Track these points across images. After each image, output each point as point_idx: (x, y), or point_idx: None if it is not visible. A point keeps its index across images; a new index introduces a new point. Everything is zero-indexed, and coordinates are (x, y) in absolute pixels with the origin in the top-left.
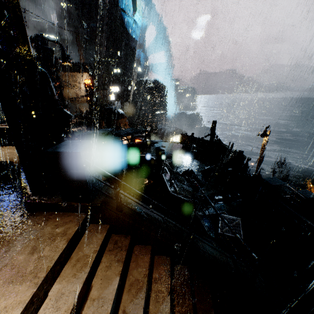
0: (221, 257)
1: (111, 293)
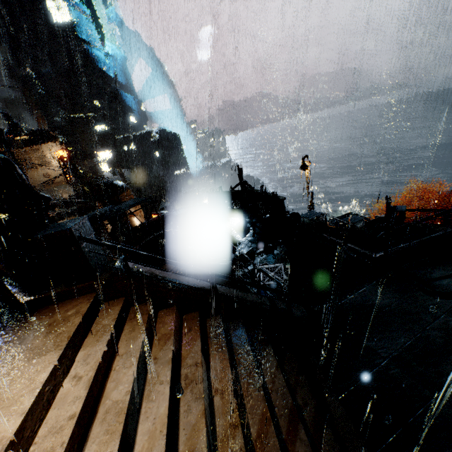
0: (255, 300)
1: (137, 346)
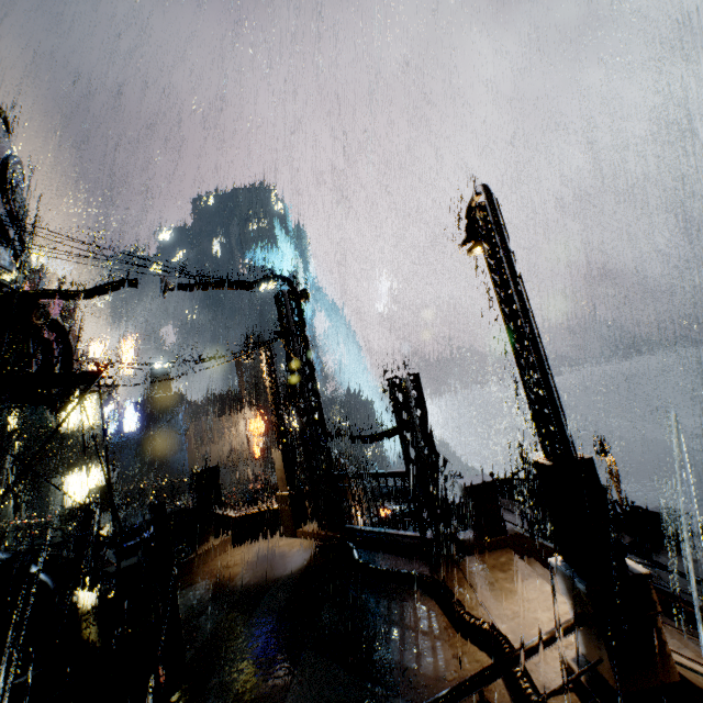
0: None
1: None
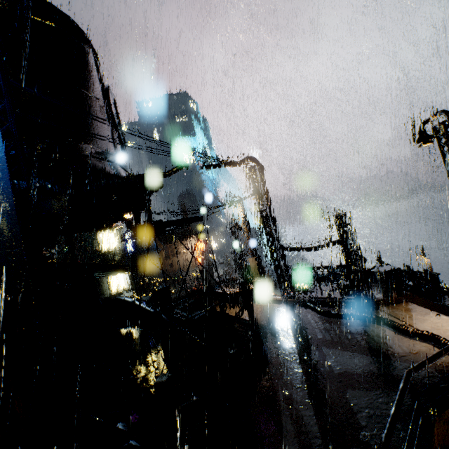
0: None
1: None
